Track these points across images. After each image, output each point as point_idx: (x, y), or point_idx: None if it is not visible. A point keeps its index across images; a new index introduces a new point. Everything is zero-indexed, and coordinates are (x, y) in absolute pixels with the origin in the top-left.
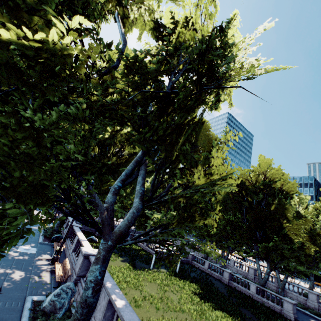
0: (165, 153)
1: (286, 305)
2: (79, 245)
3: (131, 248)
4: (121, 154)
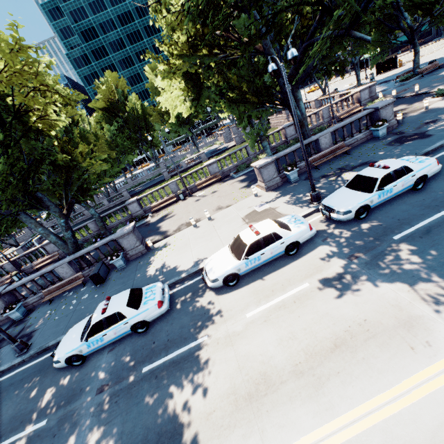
0: None
1: (124, 193)
2: (21, 261)
3: None
4: None
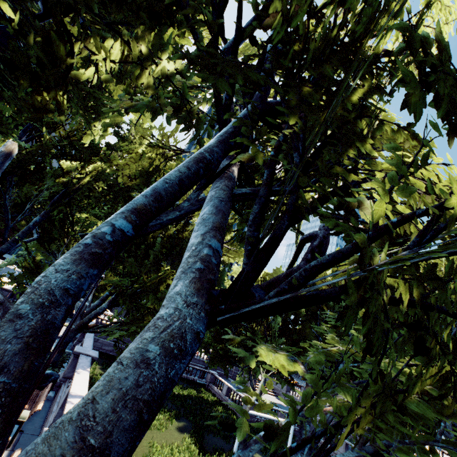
0: (304, 117)
1: None
2: None
3: (198, 397)
4: (186, 222)
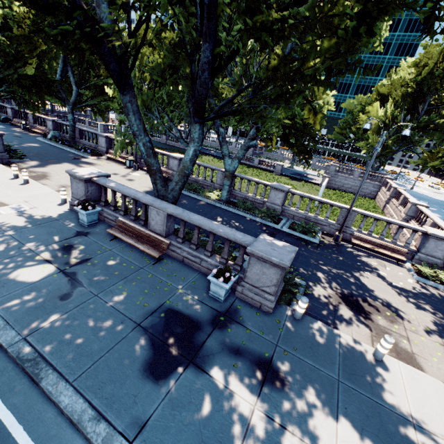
0: (80, 57)
1: None
2: (37, 119)
3: None
4: None
